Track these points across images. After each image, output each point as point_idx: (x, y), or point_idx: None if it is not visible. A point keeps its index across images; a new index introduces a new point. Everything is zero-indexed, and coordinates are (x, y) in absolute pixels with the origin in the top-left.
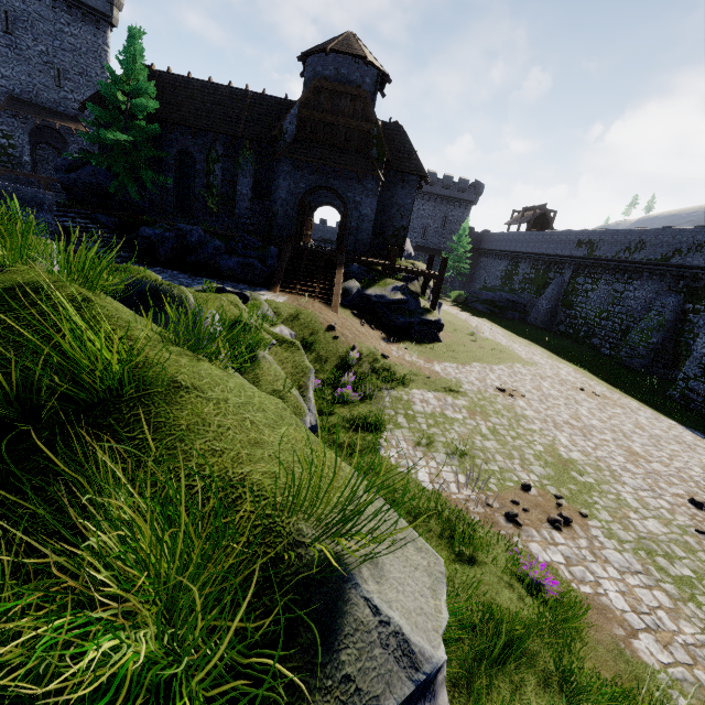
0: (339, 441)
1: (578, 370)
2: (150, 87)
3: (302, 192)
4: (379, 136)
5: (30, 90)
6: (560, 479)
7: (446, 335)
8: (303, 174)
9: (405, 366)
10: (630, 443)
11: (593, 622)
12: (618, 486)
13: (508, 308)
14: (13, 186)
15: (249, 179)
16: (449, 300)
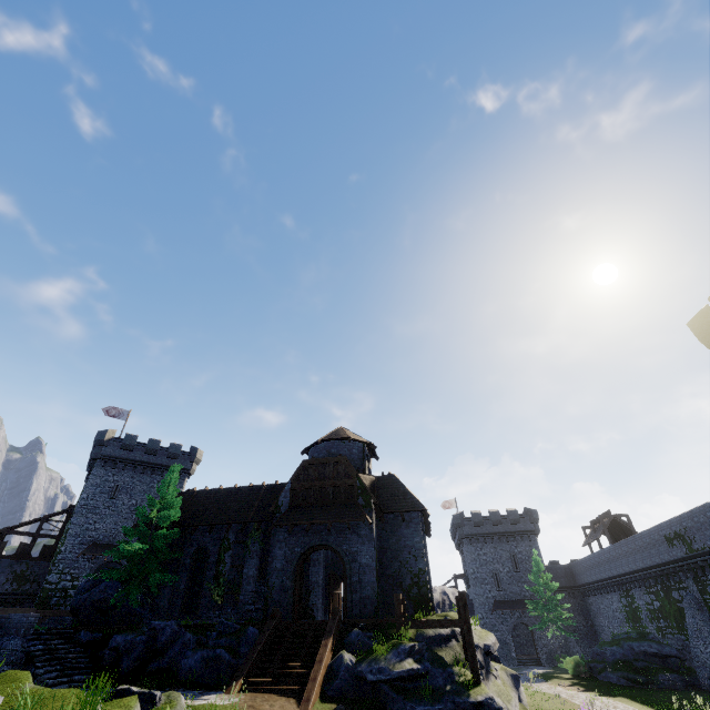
0: None
1: None
2: (178, 501)
3: (297, 556)
4: (362, 485)
5: (111, 534)
6: None
7: None
8: (298, 538)
9: None
10: None
11: None
12: None
13: (655, 669)
14: (7, 615)
15: (256, 558)
16: (567, 675)
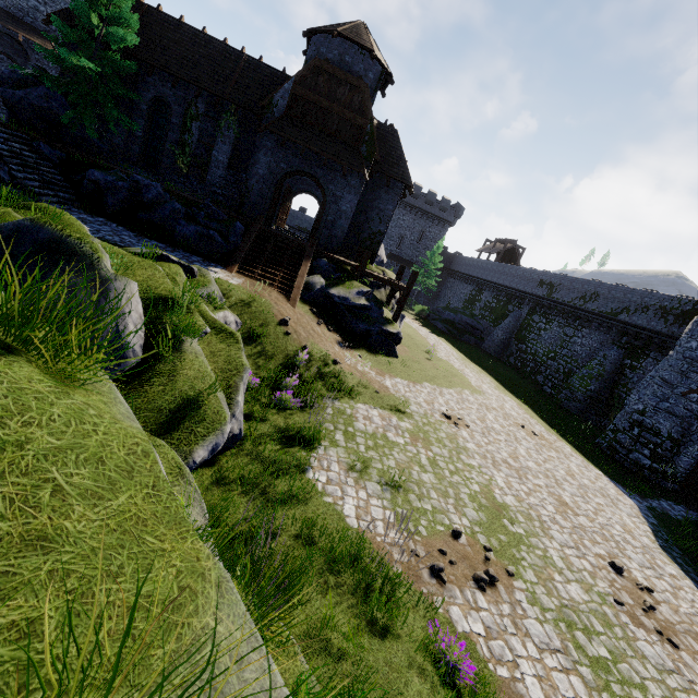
0: (264, 454)
1: (522, 406)
2: (131, 17)
3: (282, 172)
4: (372, 133)
5: None
6: (491, 527)
7: (403, 349)
8: (286, 154)
9: (356, 376)
10: (561, 491)
11: None
12: (546, 540)
13: (466, 332)
14: None
15: (228, 146)
16: (413, 313)
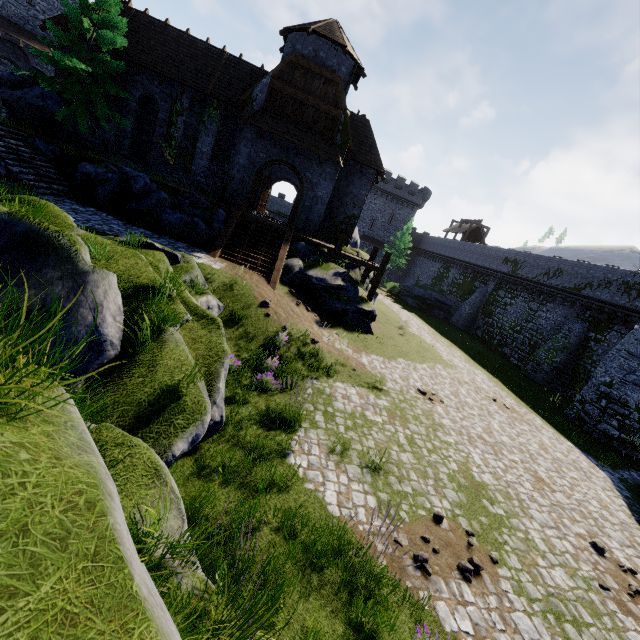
0: (245, 439)
1: (491, 378)
2: (119, 21)
3: (261, 162)
4: (346, 123)
5: None
6: (472, 509)
7: (378, 325)
8: (265, 145)
9: (334, 354)
10: (536, 466)
11: None
12: (526, 521)
13: (435, 307)
14: None
15: (211, 138)
16: (385, 290)
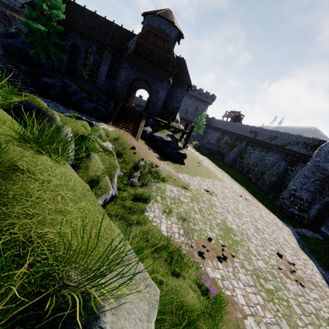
0: (126, 205)
1: (241, 187)
2: (62, 6)
3: (132, 79)
4: (173, 61)
5: None
6: (225, 237)
7: (187, 161)
8: (134, 71)
9: (166, 172)
10: (257, 223)
11: (228, 310)
12: (249, 243)
13: (216, 154)
14: None
15: (107, 66)
16: (192, 145)
